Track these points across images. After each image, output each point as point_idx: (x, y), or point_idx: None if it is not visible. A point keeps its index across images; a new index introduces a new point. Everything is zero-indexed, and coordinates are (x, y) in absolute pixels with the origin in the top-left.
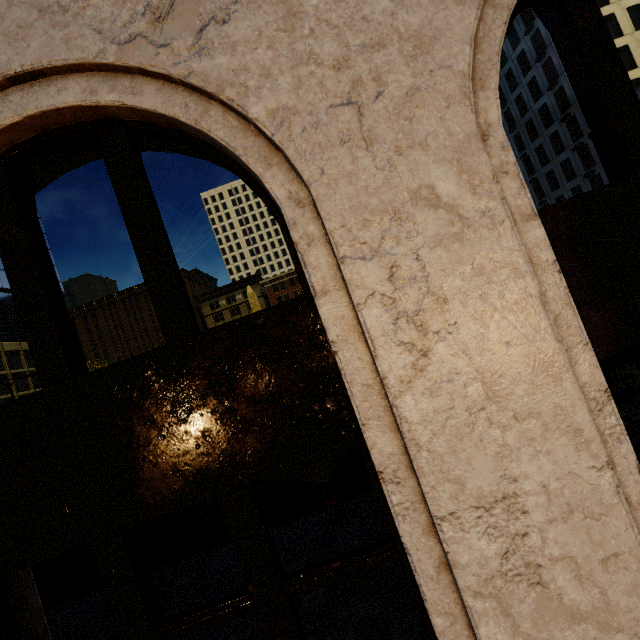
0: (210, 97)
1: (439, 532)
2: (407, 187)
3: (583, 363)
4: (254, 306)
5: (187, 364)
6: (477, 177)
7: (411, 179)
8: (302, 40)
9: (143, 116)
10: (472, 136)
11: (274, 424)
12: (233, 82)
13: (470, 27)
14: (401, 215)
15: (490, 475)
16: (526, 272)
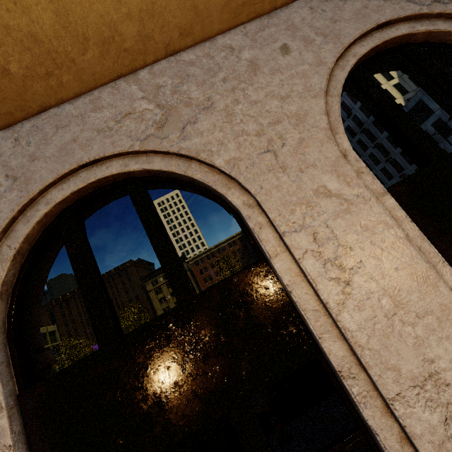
0: (191, 158)
1: (394, 410)
2: (311, 188)
3: (446, 274)
4: None
5: (194, 315)
6: (348, 177)
7: (312, 184)
8: (237, 125)
9: (152, 173)
10: (339, 157)
11: (258, 349)
12: (204, 150)
13: (322, 107)
14: (311, 204)
15: (415, 360)
16: (393, 224)
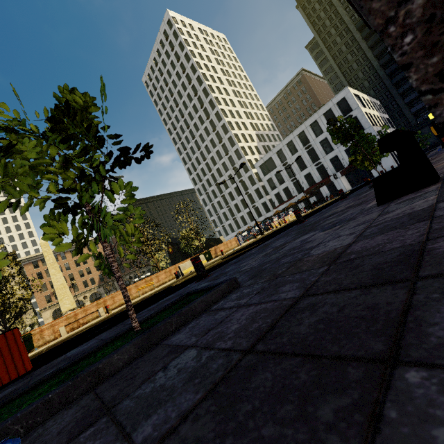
0: None
1: None
2: None
3: None
4: (48, 254)
5: None
6: None
7: None
8: None
9: None
10: None
11: None
12: None
13: None
14: None
15: None
16: None
